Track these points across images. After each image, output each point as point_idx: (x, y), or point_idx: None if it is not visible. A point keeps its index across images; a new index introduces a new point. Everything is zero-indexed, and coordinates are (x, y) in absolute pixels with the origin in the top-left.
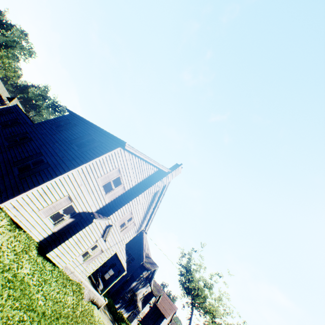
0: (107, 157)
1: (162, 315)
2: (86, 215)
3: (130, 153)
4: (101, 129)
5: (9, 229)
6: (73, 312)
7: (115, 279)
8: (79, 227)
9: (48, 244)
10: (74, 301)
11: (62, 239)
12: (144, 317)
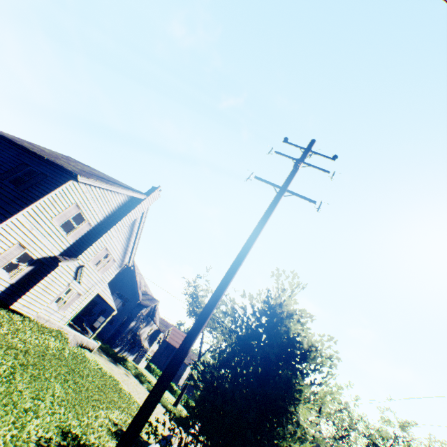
0: (58, 193)
1: (176, 348)
2: (48, 260)
3: (88, 184)
4: (40, 156)
5: None
6: (59, 352)
7: (105, 321)
8: (44, 274)
9: (9, 296)
10: (58, 345)
11: (25, 289)
12: (155, 356)
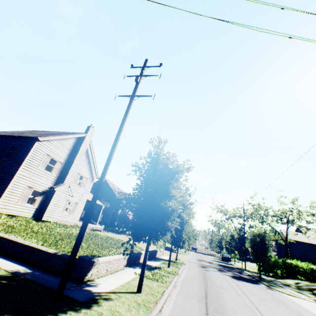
0: (33, 152)
1: None
2: (48, 190)
3: (47, 140)
4: (13, 136)
5: (9, 219)
6: None
7: (100, 213)
8: (50, 198)
9: (38, 215)
10: (78, 231)
11: (45, 209)
12: None
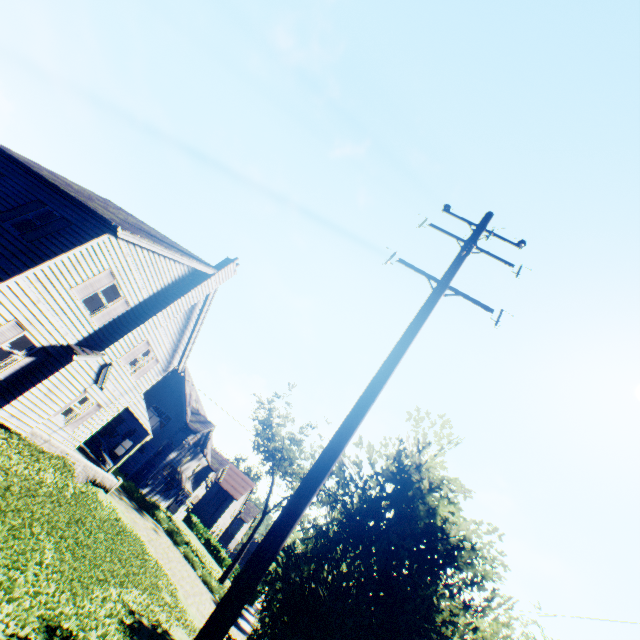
0: (85, 251)
1: (231, 496)
2: (57, 351)
3: (131, 243)
4: (64, 193)
5: None
6: (59, 491)
7: (133, 448)
8: (49, 371)
9: None
10: (58, 479)
11: (17, 392)
12: (200, 504)
